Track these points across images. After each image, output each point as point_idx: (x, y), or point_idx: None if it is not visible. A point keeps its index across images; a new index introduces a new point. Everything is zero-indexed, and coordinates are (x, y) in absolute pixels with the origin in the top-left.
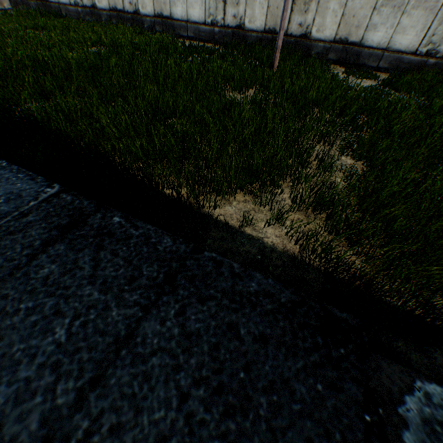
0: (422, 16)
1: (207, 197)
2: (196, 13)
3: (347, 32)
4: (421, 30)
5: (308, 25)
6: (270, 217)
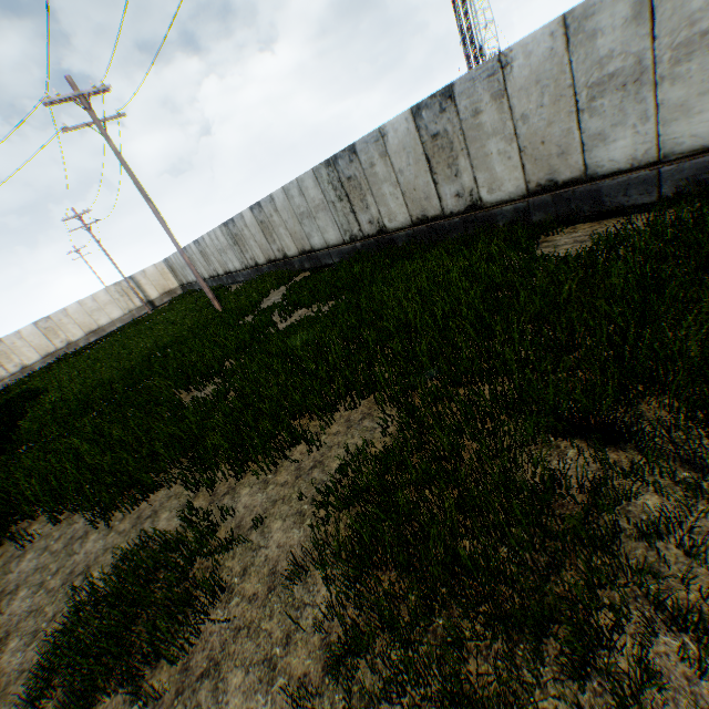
0: (325, 215)
1: (9, 447)
2: (237, 264)
3: (301, 244)
4: (334, 224)
5: (281, 248)
6: (4, 456)
